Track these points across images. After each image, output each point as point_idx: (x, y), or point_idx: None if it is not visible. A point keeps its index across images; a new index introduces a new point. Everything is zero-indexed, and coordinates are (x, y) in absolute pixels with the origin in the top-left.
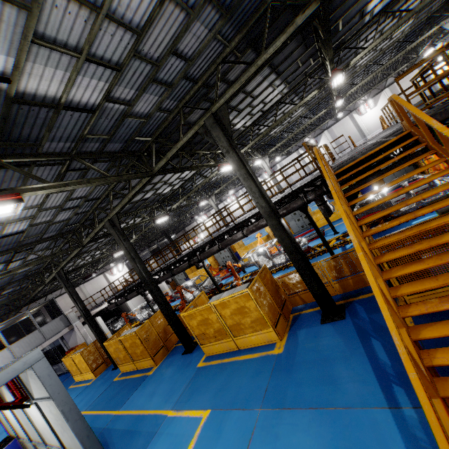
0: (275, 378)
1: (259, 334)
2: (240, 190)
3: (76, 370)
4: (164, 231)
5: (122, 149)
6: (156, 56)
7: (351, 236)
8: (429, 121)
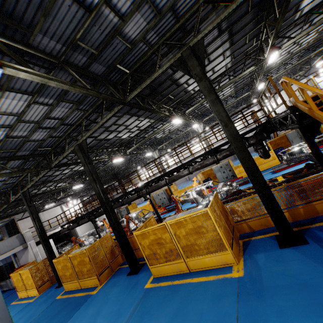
0: (244, 304)
1: (213, 256)
2: (174, 152)
3: (22, 286)
4: (115, 174)
5: (103, 74)
6: None
7: None
8: None
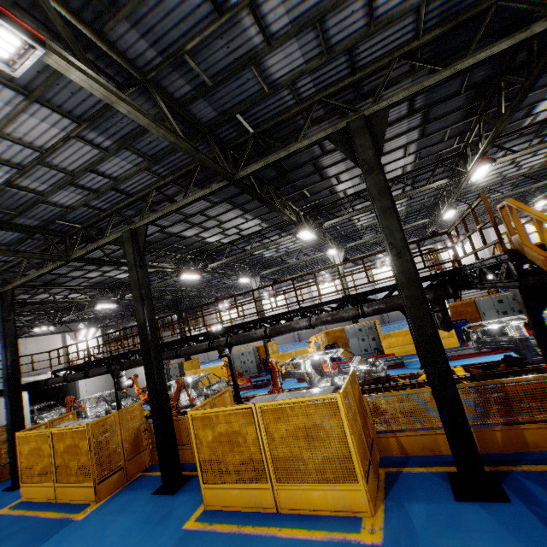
0: None
1: (330, 490)
2: (284, 287)
3: None
4: (177, 300)
5: (210, 123)
6: None
7: None
8: None
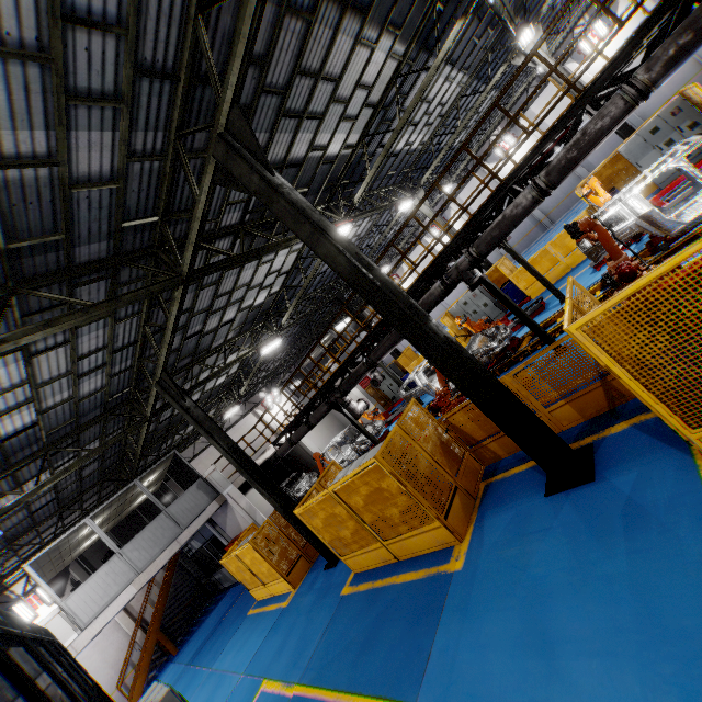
0: None
1: None
2: (451, 204)
3: (252, 578)
4: (337, 298)
5: None
6: None
7: None
8: None
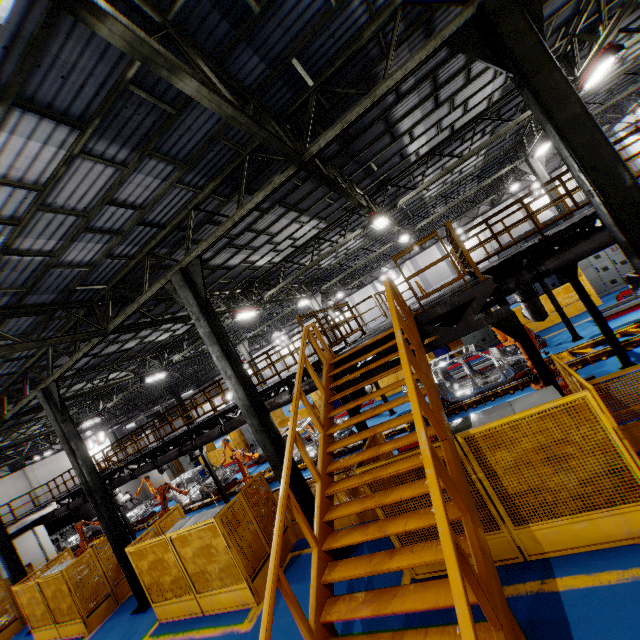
0: None
1: (230, 591)
2: (295, 329)
3: None
4: (171, 386)
5: (58, 299)
6: (81, 207)
7: (282, 485)
8: (396, 330)
